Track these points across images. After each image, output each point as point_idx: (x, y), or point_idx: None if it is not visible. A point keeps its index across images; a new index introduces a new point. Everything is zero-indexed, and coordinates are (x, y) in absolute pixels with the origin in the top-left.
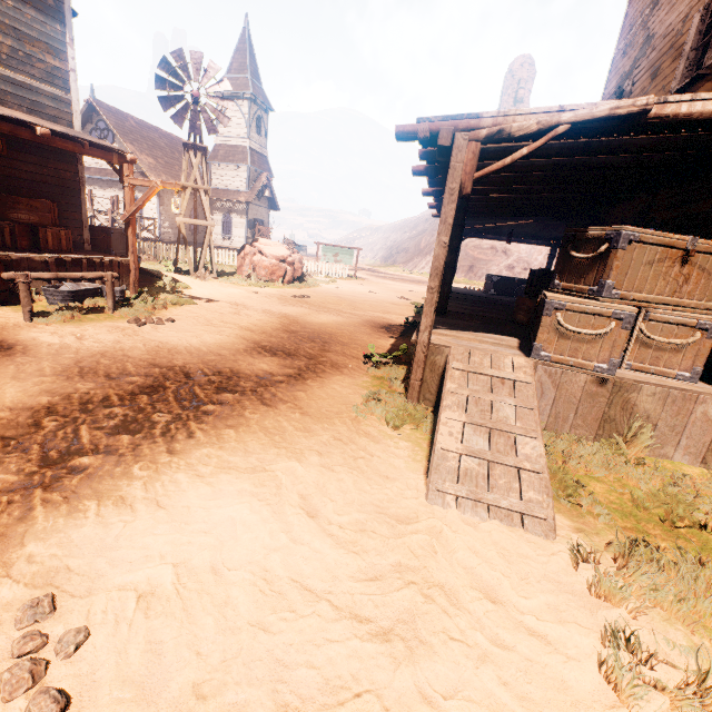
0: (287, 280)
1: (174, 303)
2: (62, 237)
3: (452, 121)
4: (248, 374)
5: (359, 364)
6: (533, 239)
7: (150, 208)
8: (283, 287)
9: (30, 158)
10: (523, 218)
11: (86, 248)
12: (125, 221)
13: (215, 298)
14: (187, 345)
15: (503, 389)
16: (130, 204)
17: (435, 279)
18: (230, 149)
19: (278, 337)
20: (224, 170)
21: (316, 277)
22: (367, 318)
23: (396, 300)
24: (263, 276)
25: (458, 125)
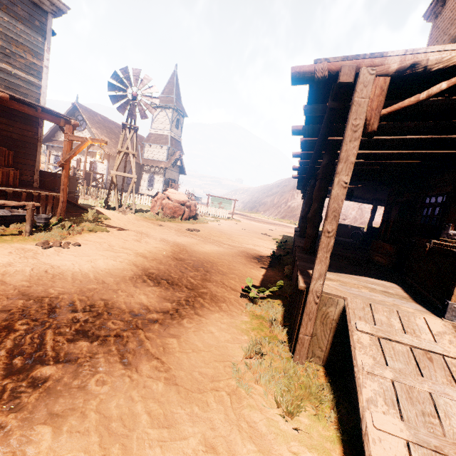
0: (185, 218)
1: (89, 229)
2: (11, 175)
3: (353, 60)
4: (122, 309)
5: (237, 297)
6: (359, 199)
7: (102, 168)
8: (181, 222)
9: (1, 119)
10: (356, 183)
11: (34, 186)
12: (60, 166)
13: (126, 228)
14: (76, 270)
15: (435, 371)
16: (66, 153)
17: (332, 222)
18: (158, 136)
19: (166, 264)
20: (153, 148)
21: (206, 217)
22: (242, 249)
23: (261, 236)
24: (167, 214)
25: (360, 63)
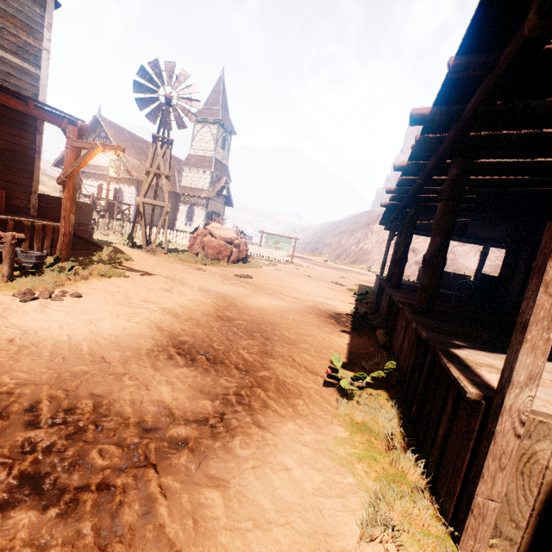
0: (232, 260)
1: (100, 273)
2: None
3: None
4: (125, 416)
5: (319, 385)
6: (463, 238)
7: (129, 197)
8: (227, 266)
9: None
10: (467, 215)
11: (31, 213)
12: (60, 184)
13: (153, 272)
14: (63, 338)
15: None
16: (69, 166)
17: None
18: (200, 158)
19: (206, 327)
20: (193, 173)
21: (258, 260)
22: (311, 304)
23: (332, 285)
24: (210, 254)
25: None
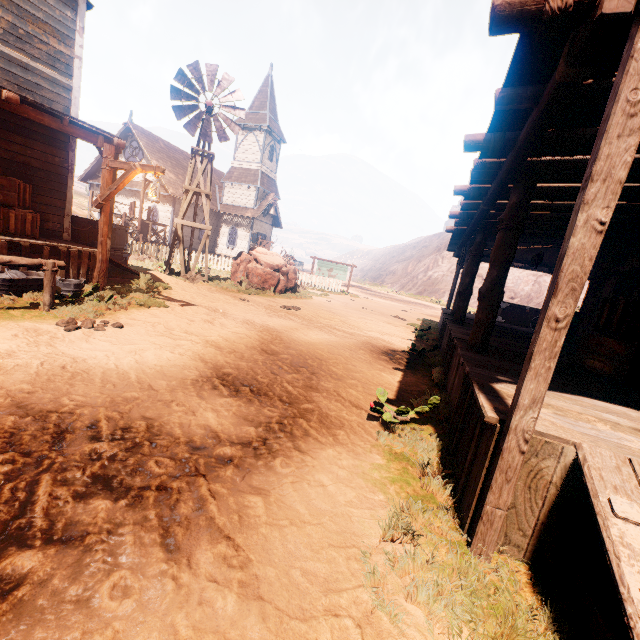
0: (279, 290)
1: (139, 303)
2: (28, 220)
3: None
4: (175, 436)
5: (362, 419)
6: (544, 267)
7: (165, 216)
8: (273, 296)
9: (14, 137)
10: (546, 241)
11: (64, 238)
12: (96, 207)
13: (194, 302)
14: (111, 366)
15: None
16: (106, 188)
17: (567, 301)
18: (244, 172)
19: (250, 360)
20: (236, 189)
21: (309, 289)
22: (364, 339)
23: (391, 320)
24: (254, 283)
25: None
